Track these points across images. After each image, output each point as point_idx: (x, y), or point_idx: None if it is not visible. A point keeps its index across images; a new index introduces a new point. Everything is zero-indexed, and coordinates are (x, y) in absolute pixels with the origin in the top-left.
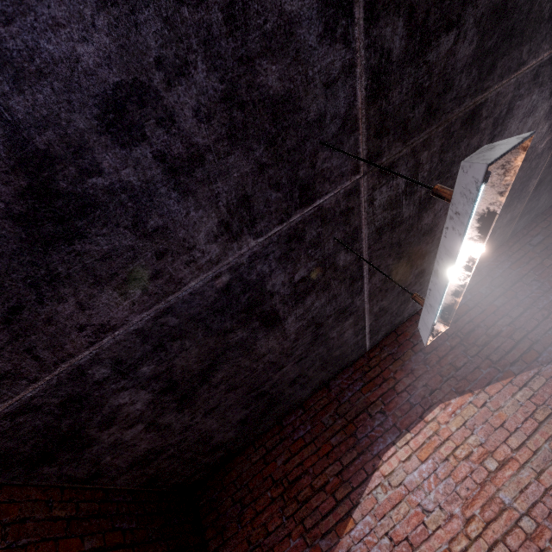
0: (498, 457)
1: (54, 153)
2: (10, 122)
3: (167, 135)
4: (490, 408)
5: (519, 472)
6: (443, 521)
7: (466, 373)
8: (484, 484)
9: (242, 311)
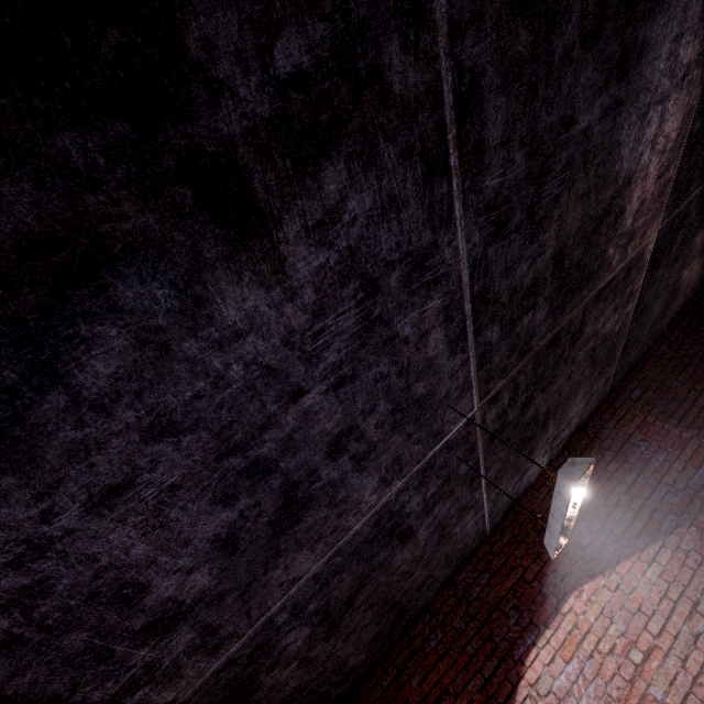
0: (642, 647)
1: (300, 479)
2: (286, 473)
3: (359, 444)
4: (624, 590)
5: (665, 661)
6: None
7: (593, 552)
8: (633, 680)
9: (386, 536)
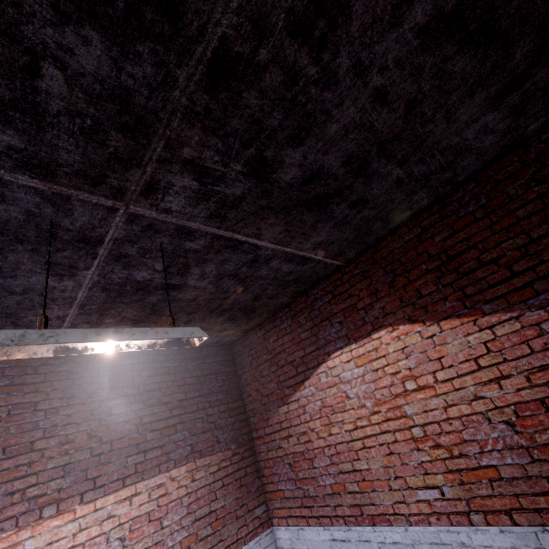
0: (420, 382)
1: None
2: None
3: None
4: (435, 341)
5: (432, 398)
6: (357, 407)
7: (428, 302)
8: (397, 396)
9: (138, 292)
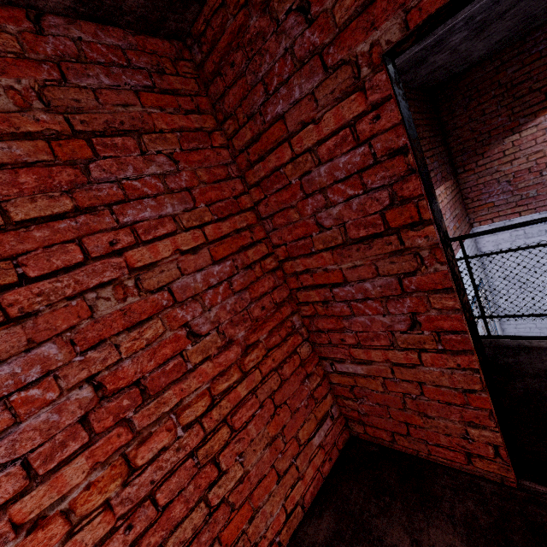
0: None
1: None
2: None
3: None
4: None
5: None
6: None
7: None
8: None
9: None
